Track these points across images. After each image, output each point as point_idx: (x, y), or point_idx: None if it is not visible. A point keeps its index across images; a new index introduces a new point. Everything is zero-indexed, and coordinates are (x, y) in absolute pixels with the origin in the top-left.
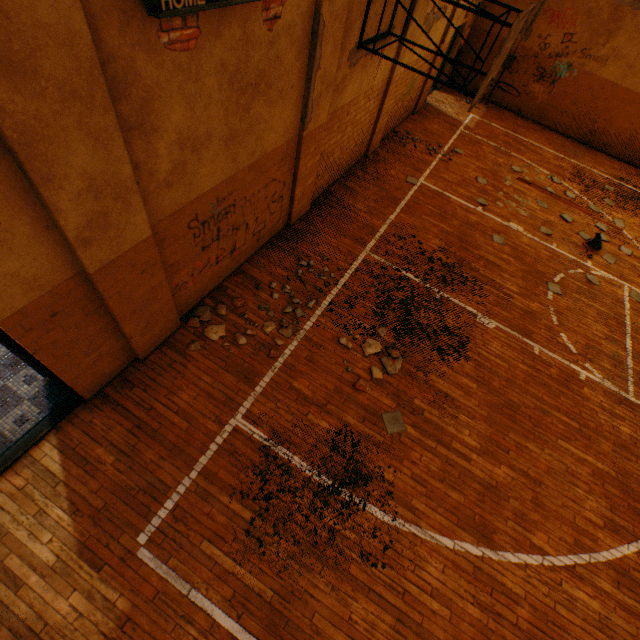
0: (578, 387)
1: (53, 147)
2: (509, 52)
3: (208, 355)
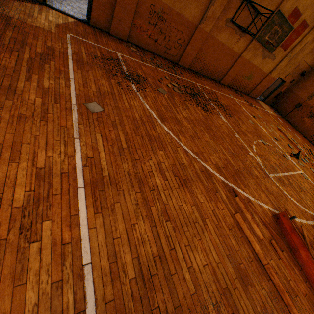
0: (246, 152)
1: None
2: (300, 102)
3: (126, 48)
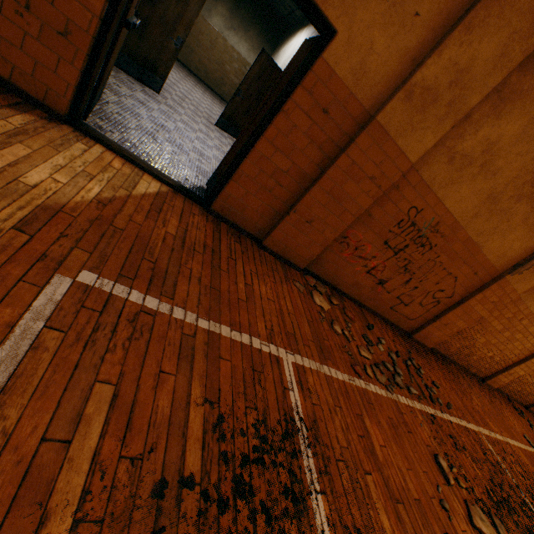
0: None
1: (494, 20)
2: None
3: (303, 300)
